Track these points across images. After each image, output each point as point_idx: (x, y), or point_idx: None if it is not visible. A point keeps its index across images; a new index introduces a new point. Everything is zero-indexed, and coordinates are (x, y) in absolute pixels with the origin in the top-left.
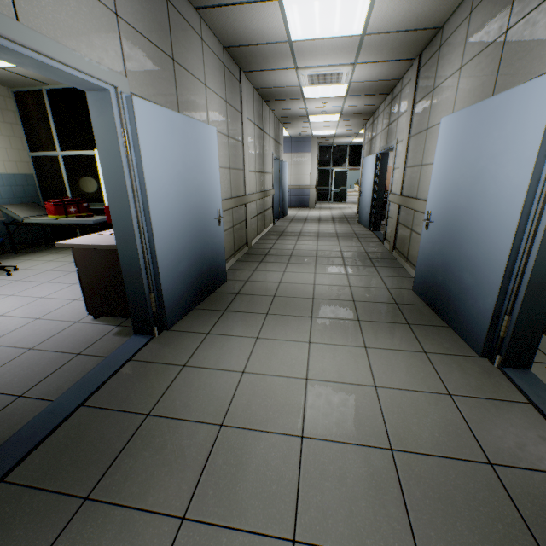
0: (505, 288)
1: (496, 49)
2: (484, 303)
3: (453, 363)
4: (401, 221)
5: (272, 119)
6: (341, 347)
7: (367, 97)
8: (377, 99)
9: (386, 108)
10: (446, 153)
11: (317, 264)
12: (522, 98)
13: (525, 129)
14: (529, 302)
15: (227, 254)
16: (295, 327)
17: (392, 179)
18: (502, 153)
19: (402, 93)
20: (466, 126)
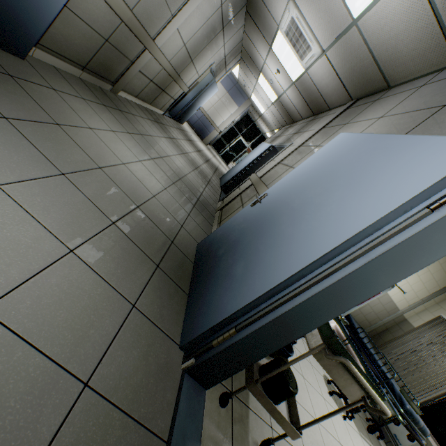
0: (258, 304)
1: (425, 115)
2: (230, 301)
3: (147, 337)
4: (243, 195)
5: (238, 39)
6: (36, 226)
7: (302, 101)
8: (306, 111)
9: (304, 123)
10: (321, 159)
11: (154, 160)
12: (432, 147)
13: (412, 174)
14: (263, 333)
15: (68, 52)
16: (16, 159)
17: (265, 165)
18: (368, 183)
19: (323, 118)
20: (356, 147)
